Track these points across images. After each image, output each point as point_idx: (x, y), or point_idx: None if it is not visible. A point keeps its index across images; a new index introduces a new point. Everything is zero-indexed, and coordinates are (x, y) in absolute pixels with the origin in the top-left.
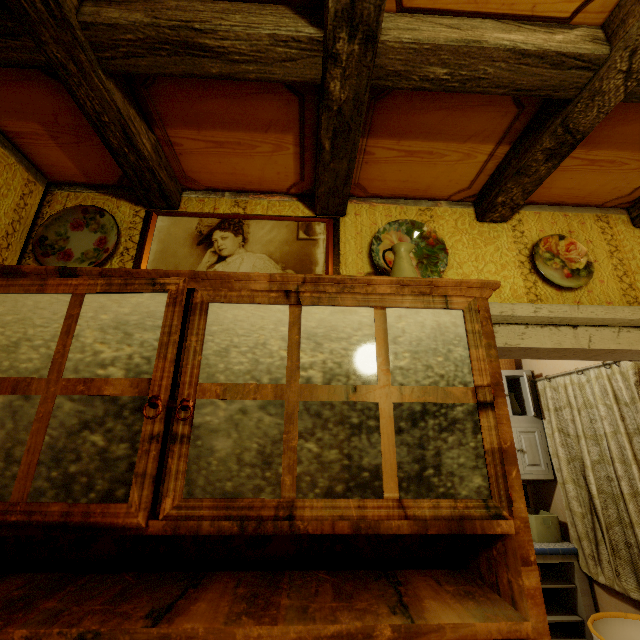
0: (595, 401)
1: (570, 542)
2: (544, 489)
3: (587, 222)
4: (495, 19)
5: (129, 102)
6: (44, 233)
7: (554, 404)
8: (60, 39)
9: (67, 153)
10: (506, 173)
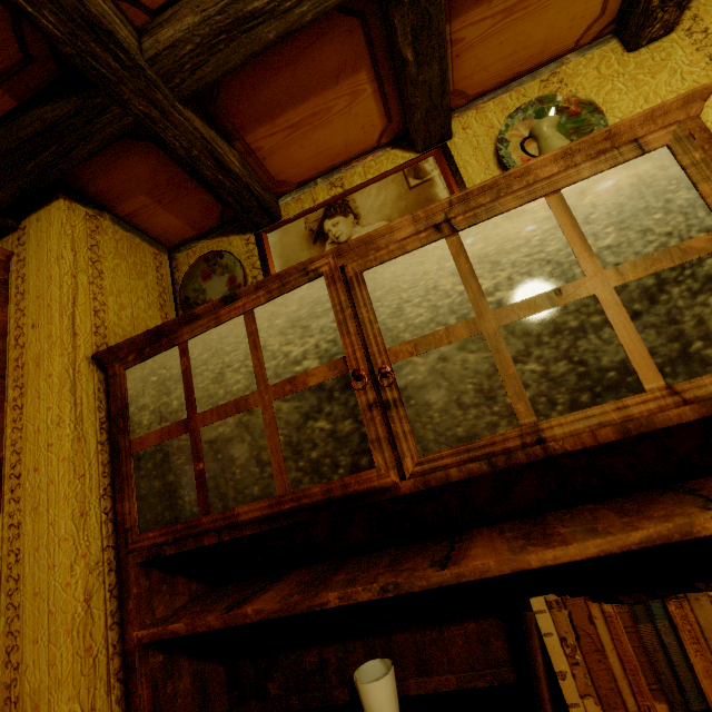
0: None
1: None
2: None
3: None
4: None
5: (207, 125)
6: (185, 294)
7: None
8: (138, 89)
9: (173, 212)
10: None
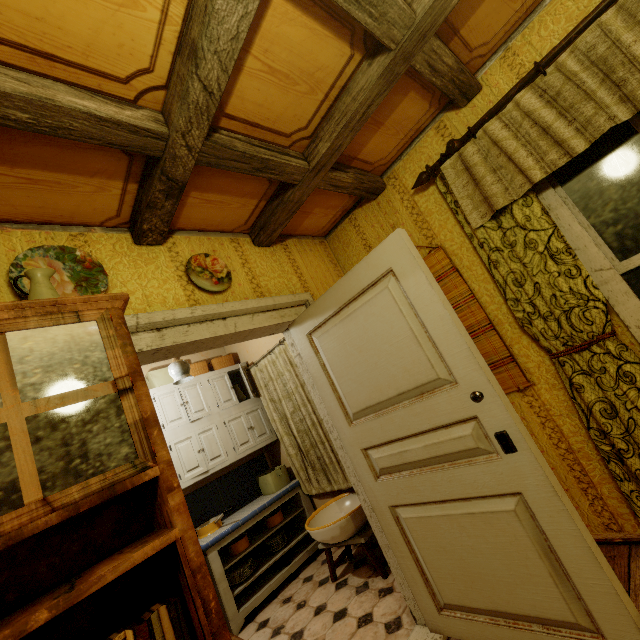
0: (283, 370)
1: (296, 479)
2: (275, 450)
3: (225, 243)
4: (68, 85)
5: None
6: None
7: (264, 382)
8: None
9: None
10: (142, 206)
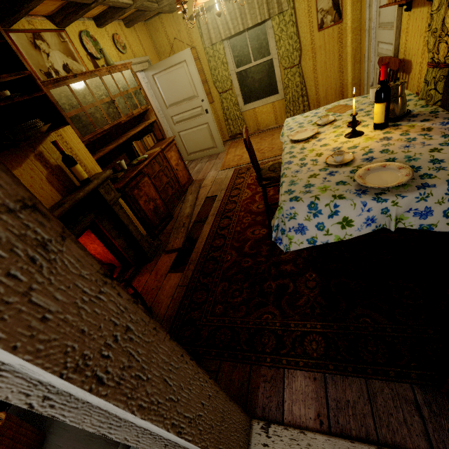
0: None
1: None
2: None
3: (118, 26)
4: None
5: None
6: None
7: None
8: None
9: None
10: (108, 16)
